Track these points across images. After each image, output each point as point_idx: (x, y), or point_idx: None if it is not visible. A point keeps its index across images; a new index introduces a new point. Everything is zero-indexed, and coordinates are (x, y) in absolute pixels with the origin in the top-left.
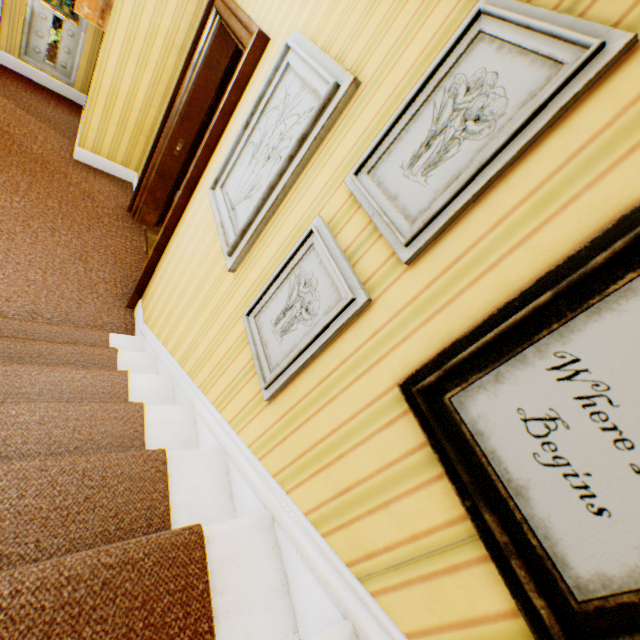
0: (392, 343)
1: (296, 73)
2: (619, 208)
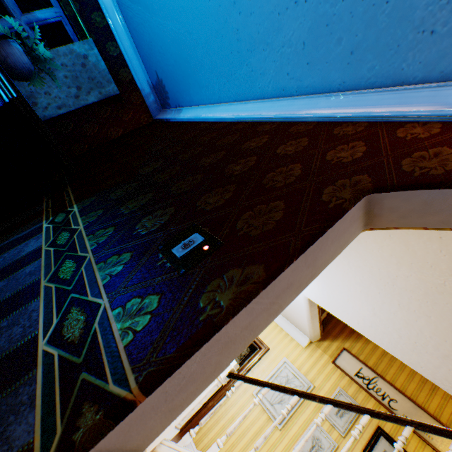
0: None
1: (289, 370)
2: (370, 433)
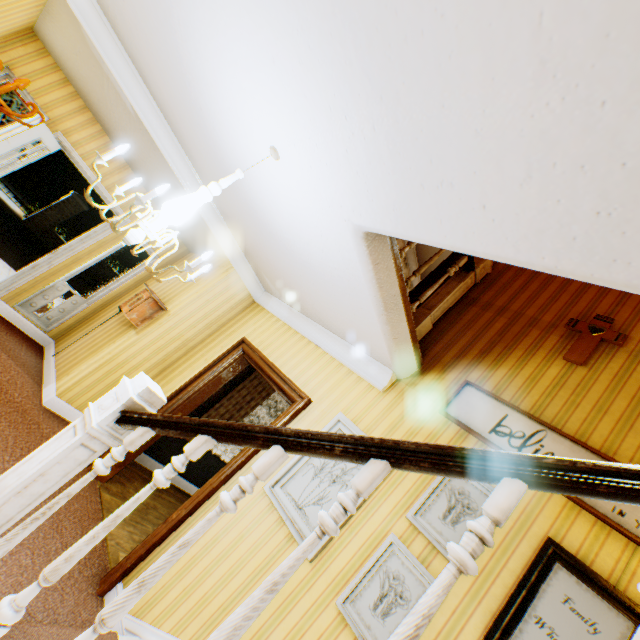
0: (465, 616)
1: None
2: (527, 557)
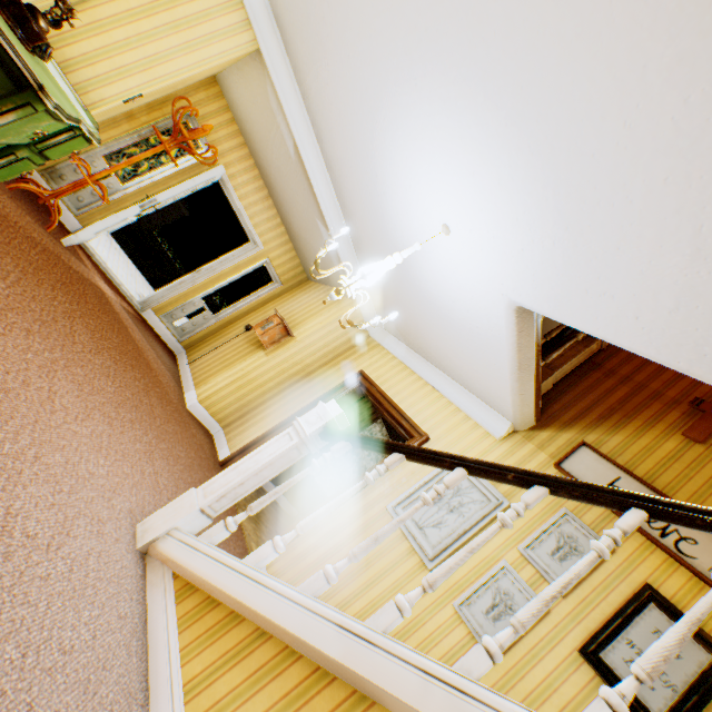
0: (565, 630)
1: None
2: (625, 595)
